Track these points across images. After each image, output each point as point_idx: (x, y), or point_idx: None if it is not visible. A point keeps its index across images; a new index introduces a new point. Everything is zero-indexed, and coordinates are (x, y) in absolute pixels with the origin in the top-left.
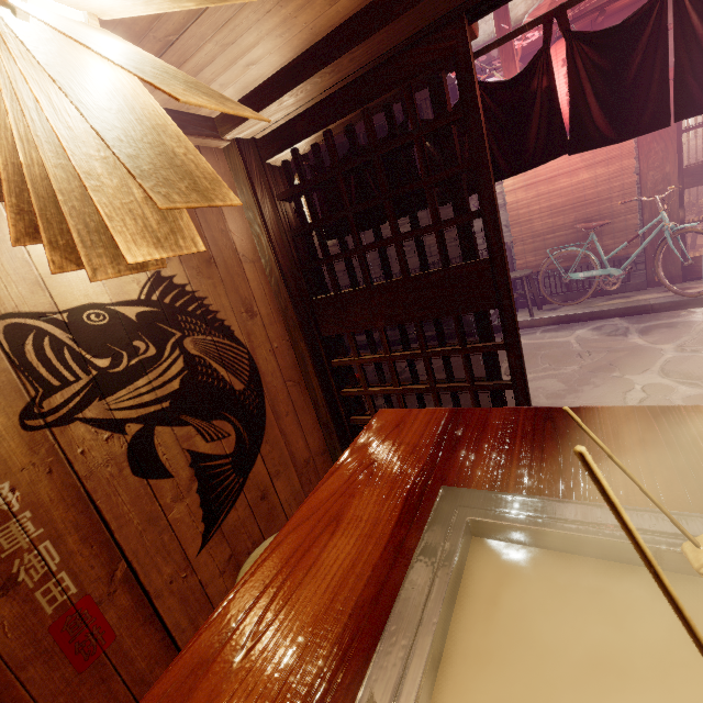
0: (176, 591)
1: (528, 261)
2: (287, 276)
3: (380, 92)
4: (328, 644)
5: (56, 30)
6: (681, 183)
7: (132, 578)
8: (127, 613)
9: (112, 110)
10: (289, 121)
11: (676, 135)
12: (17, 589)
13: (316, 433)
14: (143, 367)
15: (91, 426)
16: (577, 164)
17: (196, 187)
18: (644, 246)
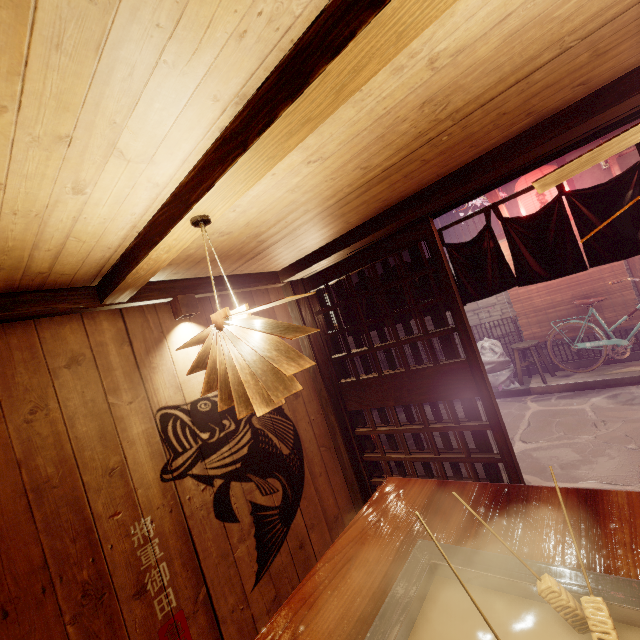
0: (235, 620)
1: (534, 332)
2: (321, 366)
3: (381, 256)
4: (343, 636)
5: (246, 344)
6: None
7: (208, 602)
8: (203, 632)
9: (257, 359)
10: (324, 270)
11: None
12: (145, 595)
13: (344, 492)
14: (227, 438)
15: (195, 480)
16: None
17: (286, 386)
18: None
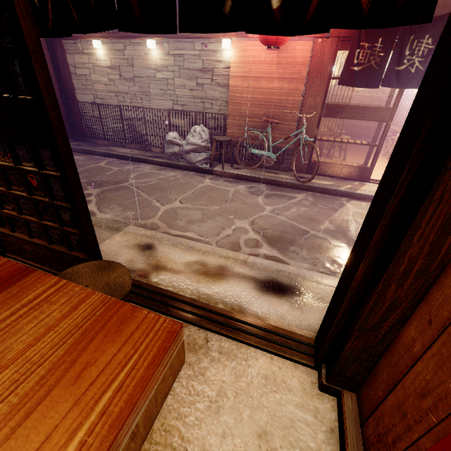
0: None
1: (234, 132)
2: None
3: None
4: None
5: None
6: (322, 112)
7: None
8: None
9: None
10: None
11: (328, 78)
12: None
13: None
14: None
15: None
16: (274, 74)
17: None
18: (290, 145)
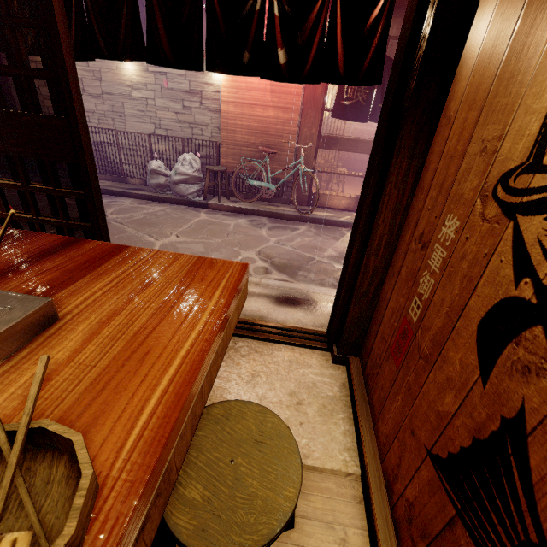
0: None
1: (229, 162)
2: None
3: None
4: None
5: None
6: (318, 144)
7: None
8: None
9: None
10: None
11: (321, 110)
12: None
13: None
14: None
15: None
16: (269, 102)
17: None
18: (289, 176)
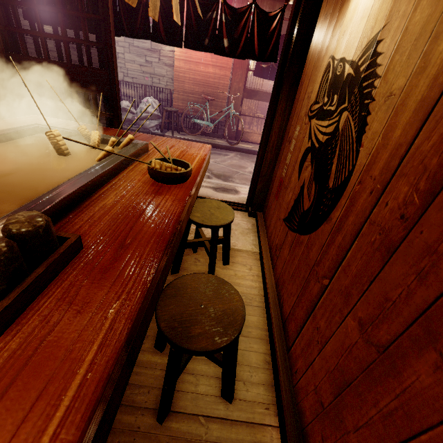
0: None
1: (179, 105)
2: None
3: None
4: None
5: None
6: (243, 95)
7: None
8: None
9: None
10: None
11: (246, 70)
12: None
13: None
14: None
15: None
16: (209, 61)
17: None
18: (223, 117)
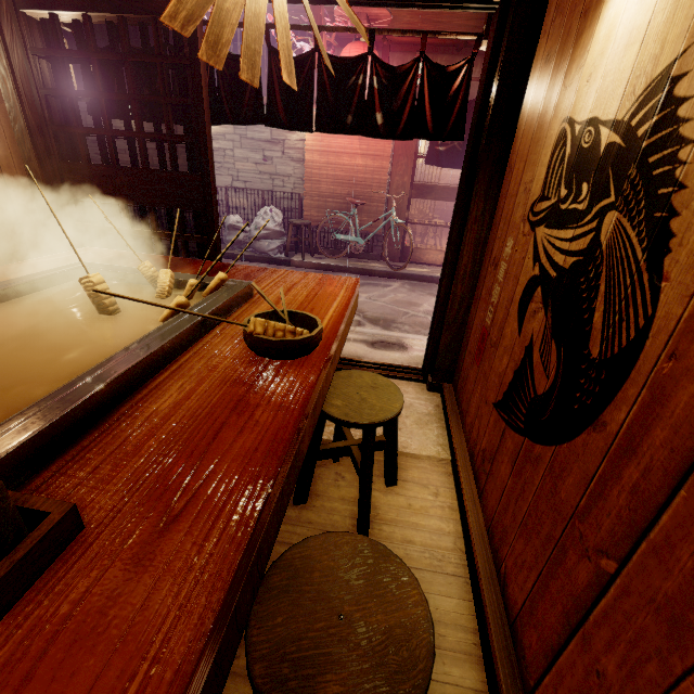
0: None
1: (313, 215)
2: (34, 129)
3: (133, 11)
4: None
5: None
6: (411, 193)
7: None
8: None
9: None
10: None
11: (414, 157)
12: None
13: None
14: None
15: None
16: (357, 149)
17: None
18: (380, 228)
